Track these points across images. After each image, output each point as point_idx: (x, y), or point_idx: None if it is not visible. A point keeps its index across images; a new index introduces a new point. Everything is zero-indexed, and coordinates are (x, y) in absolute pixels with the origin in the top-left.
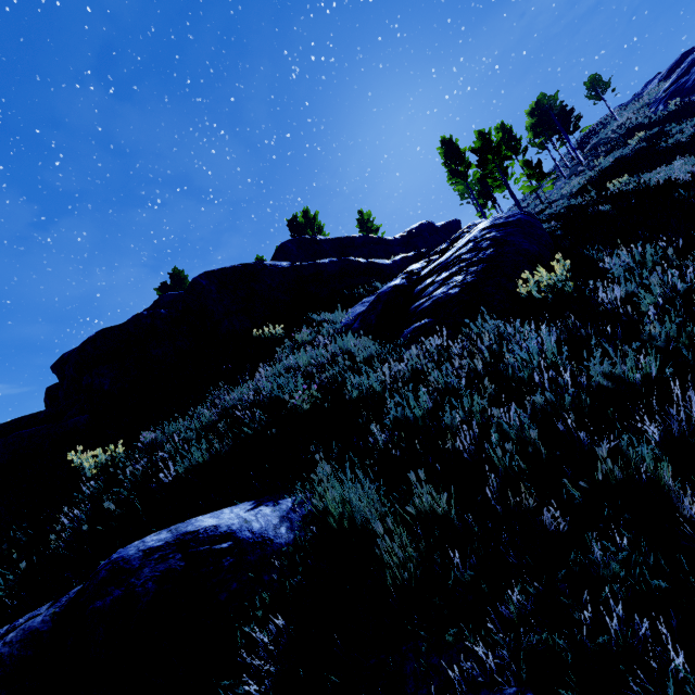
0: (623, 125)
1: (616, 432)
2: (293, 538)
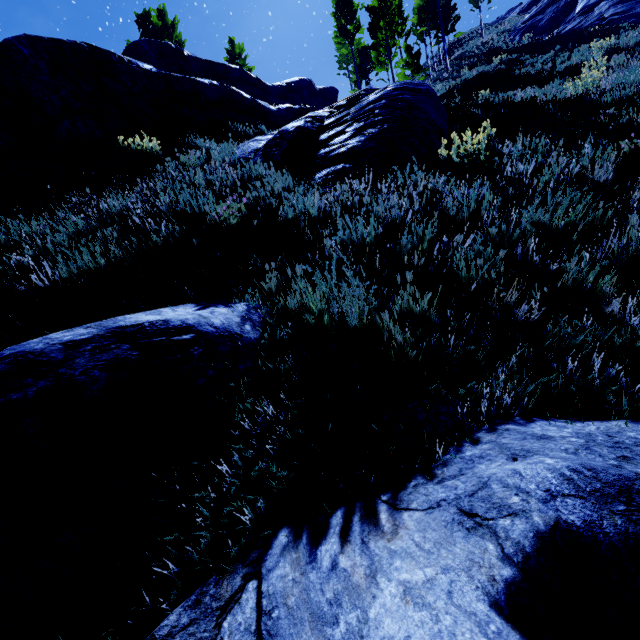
0: (487, 44)
1: (565, 255)
2: (261, 334)
